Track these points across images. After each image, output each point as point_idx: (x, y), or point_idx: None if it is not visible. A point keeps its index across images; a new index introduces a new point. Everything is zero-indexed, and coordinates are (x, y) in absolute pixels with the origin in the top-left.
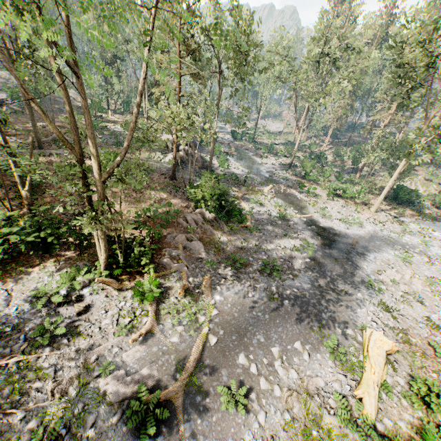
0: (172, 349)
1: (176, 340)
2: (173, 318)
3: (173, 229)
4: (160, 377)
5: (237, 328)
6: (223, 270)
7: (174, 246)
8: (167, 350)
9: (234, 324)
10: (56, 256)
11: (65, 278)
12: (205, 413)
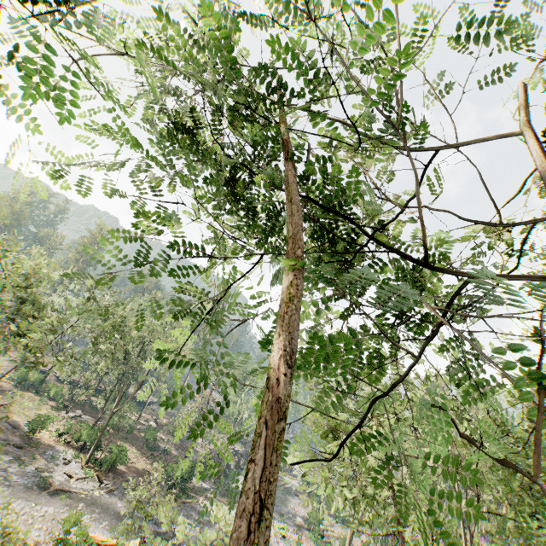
0: (69, 486)
1: (74, 486)
2: (83, 484)
3: (137, 475)
4: (57, 485)
5: (96, 502)
6: (127, 495)
7: (124, 478)
8: (68, 485)
9: (97, 501)
10: (82, 448)
11: (75, 454)
12: (52, 497)
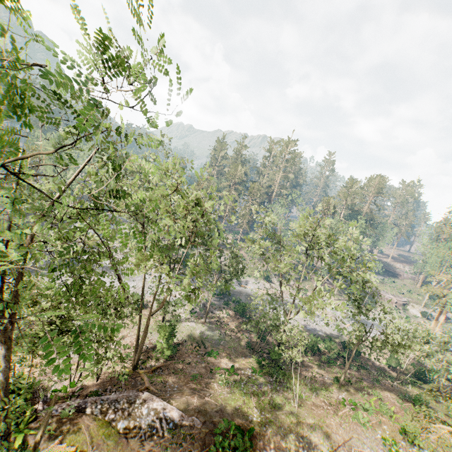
0: None
1: None
2: None
3: None
4: None
5: None
6: None
7: None
8: None
9: None
10: None
11: None
12: None
